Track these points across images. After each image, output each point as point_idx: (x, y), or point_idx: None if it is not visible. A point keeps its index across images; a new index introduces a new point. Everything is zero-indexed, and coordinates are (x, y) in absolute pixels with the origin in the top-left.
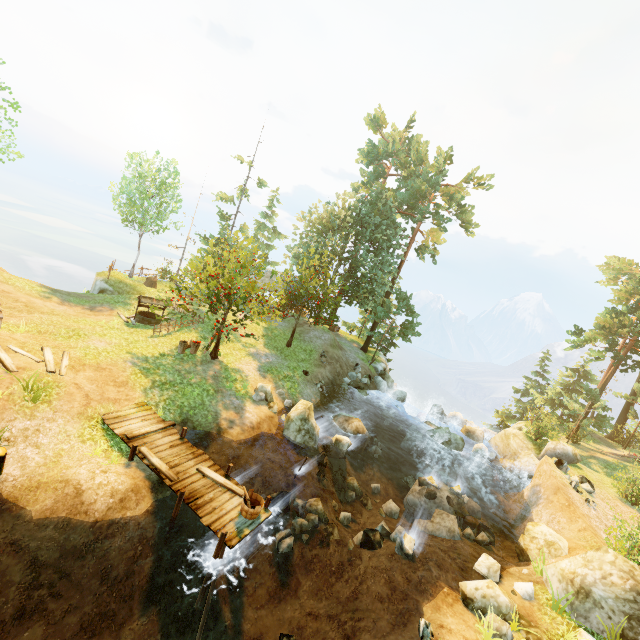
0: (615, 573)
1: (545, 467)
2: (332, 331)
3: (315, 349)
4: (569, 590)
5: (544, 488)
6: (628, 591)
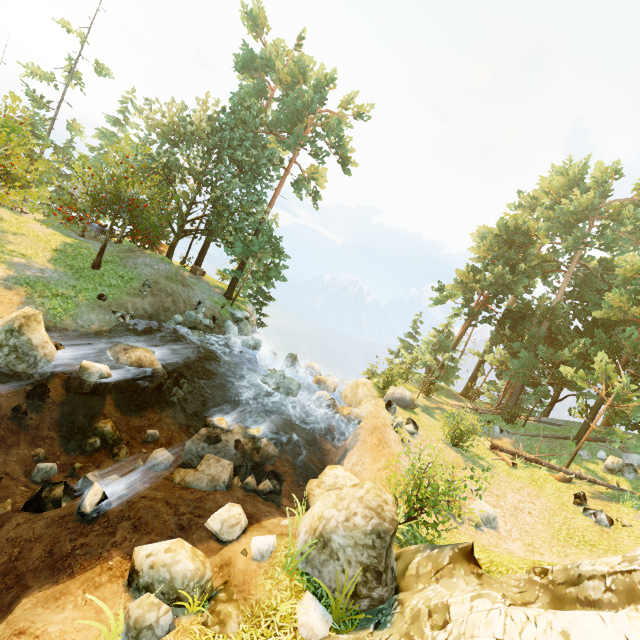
0: (362, 511)
1: (372, 409)
2: (194, 274)
3: (139, 277)
4: (309, 541)
5: (364, 430)
6: (369, 533)
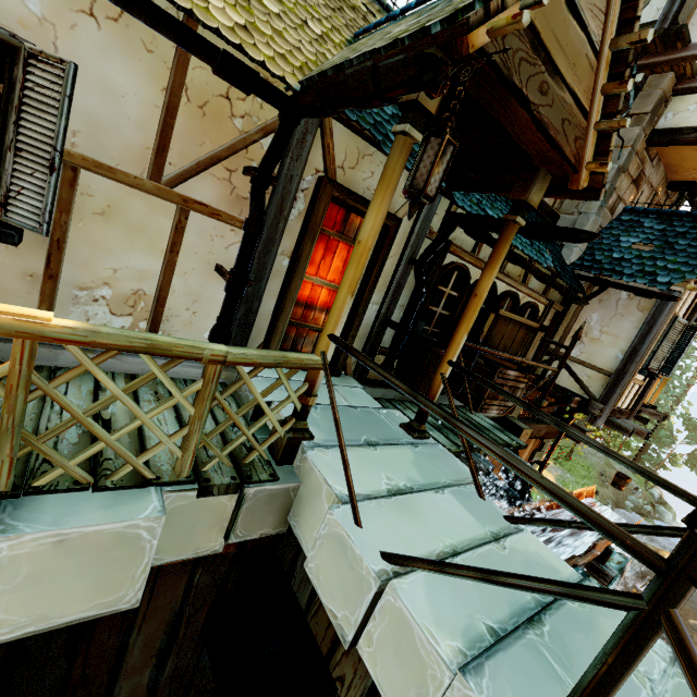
0: None
1: None
2: None
3: (592, 466)
4: None
5: None
6: None
